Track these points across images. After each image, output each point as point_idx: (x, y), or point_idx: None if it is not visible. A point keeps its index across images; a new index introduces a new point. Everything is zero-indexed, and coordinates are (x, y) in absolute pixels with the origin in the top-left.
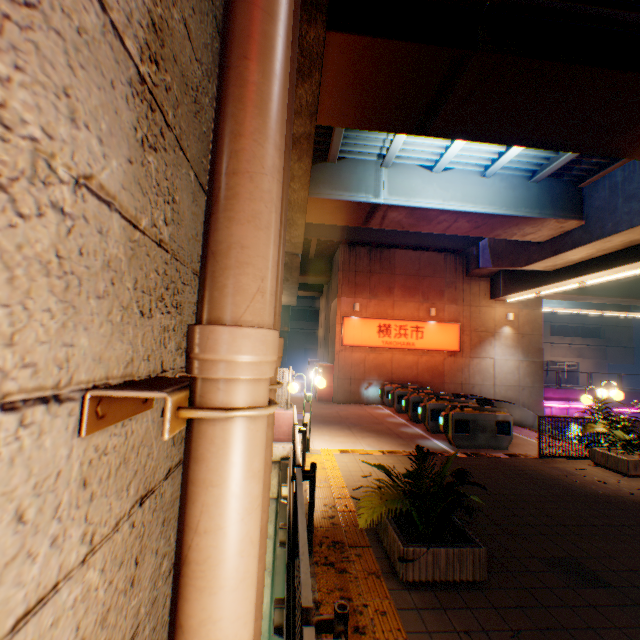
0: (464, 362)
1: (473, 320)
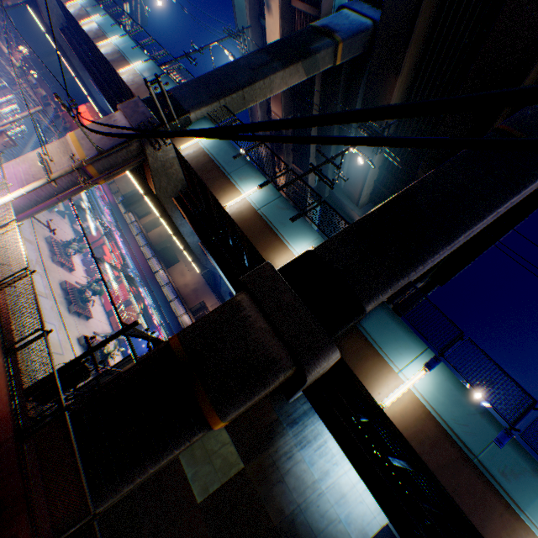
0: None
1: None
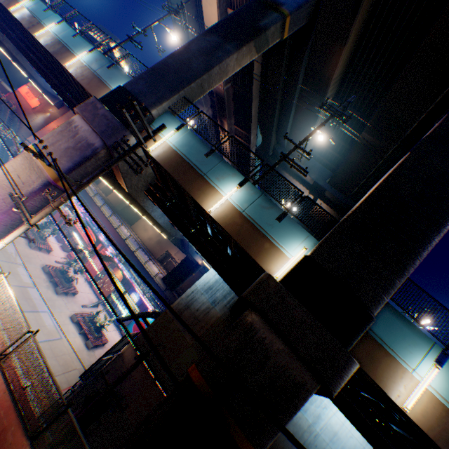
0: (33, 113)
1: (47, 107)
